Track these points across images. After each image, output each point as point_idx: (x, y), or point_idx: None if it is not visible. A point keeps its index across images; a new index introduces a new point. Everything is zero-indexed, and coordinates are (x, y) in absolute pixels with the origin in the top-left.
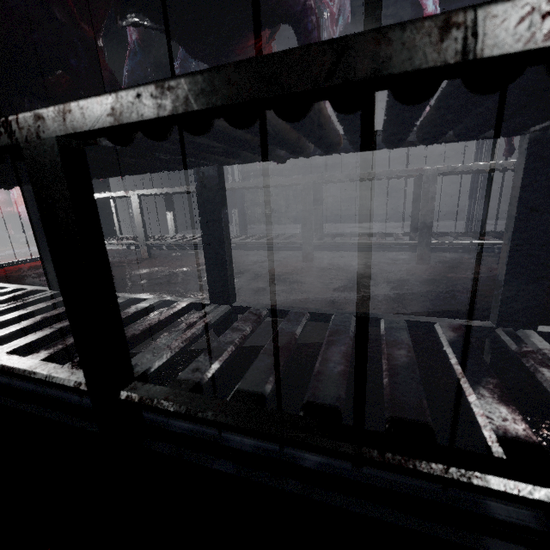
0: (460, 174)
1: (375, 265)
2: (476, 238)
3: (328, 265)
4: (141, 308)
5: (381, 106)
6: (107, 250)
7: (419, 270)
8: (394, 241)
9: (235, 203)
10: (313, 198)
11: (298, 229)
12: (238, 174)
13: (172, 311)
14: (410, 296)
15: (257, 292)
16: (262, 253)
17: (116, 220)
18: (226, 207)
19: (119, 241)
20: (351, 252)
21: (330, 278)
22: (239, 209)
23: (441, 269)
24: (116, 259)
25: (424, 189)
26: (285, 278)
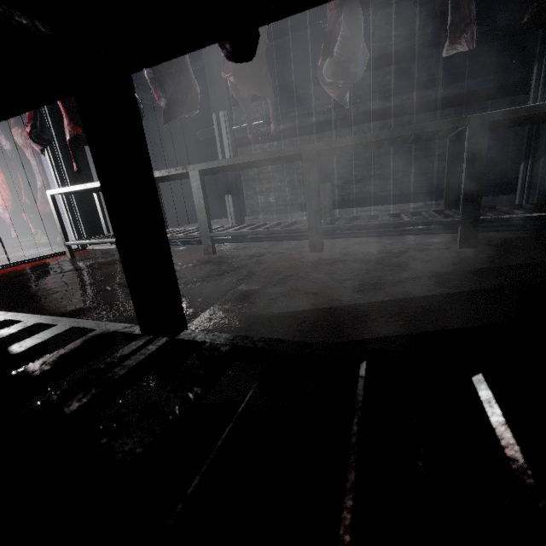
0: (515, 124)
1: (403, 253)
2: (538, 210)
3: (342, 256)
4: (27, 346)
5: (395, 69)
6: (95, 250)
7: (466, 256)
8: (428, 219)
9: (228, 187)
10: (319, 175)
11: (305, 216)
12: (229, 153)
13: (67, 354)
14: (468, 296)
15: (246, 297)
16: (262, 244)
17: (102, 216)
18: (146, 157)
19: (100, 240)
20: (369, 237)
21: (345, 272)
22: (233, 194)
23: (497, 253)
24: (97, 260)
25: (469, 146)
26: (286, 276)
